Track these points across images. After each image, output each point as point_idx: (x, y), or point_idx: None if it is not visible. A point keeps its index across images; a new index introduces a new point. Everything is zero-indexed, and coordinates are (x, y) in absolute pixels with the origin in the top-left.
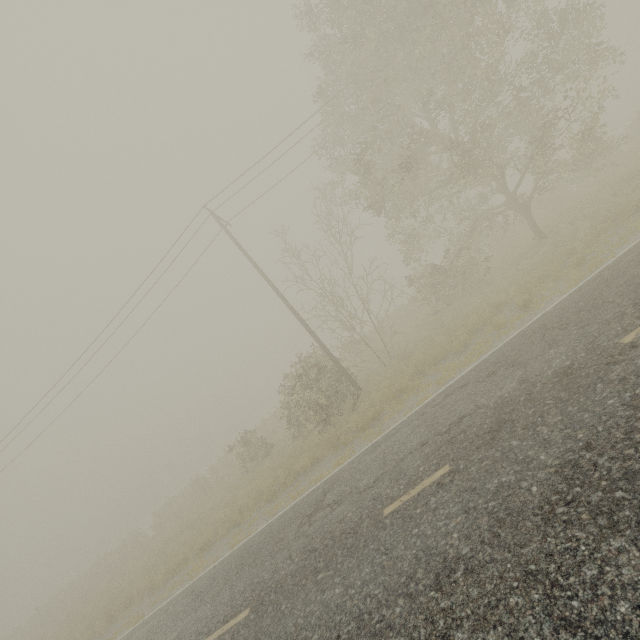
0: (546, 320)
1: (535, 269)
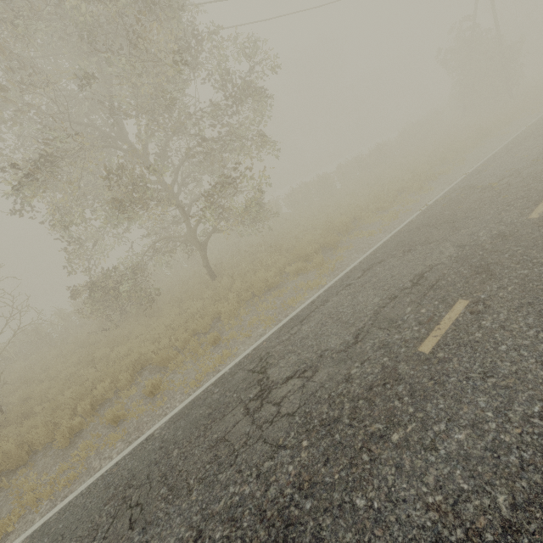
0: (140, 463)
1: (190, 322)
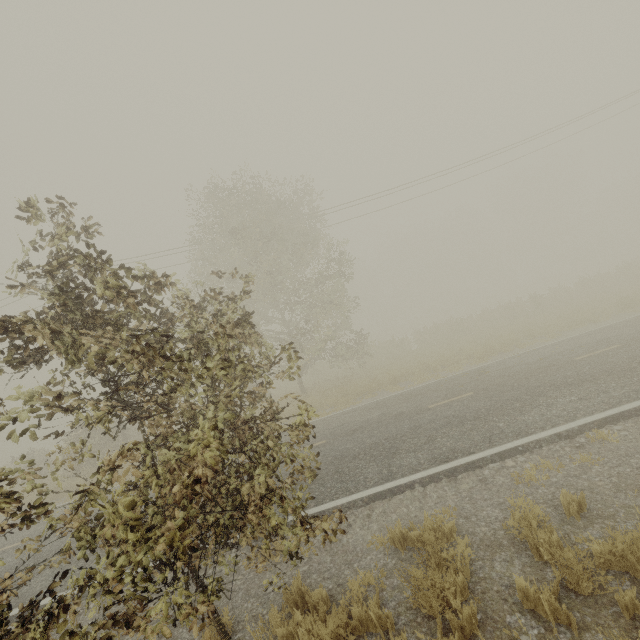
0: None
1: None
